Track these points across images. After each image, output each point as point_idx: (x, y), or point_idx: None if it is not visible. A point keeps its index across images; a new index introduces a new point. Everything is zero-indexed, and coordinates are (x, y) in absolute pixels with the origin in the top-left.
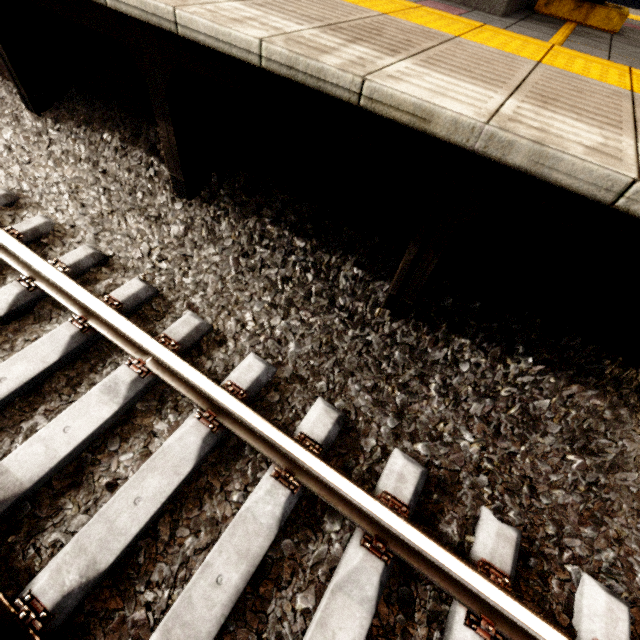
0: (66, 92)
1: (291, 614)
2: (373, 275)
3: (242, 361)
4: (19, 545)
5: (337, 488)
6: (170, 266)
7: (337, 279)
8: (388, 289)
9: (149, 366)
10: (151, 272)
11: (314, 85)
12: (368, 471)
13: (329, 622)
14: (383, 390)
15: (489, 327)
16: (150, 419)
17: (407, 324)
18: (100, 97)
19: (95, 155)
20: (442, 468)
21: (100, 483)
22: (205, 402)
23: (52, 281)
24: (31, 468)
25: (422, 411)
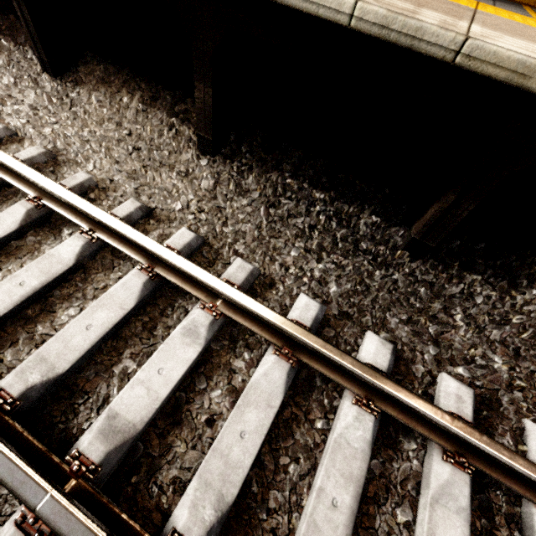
0: (80, 58)
1: (396, 527)
2: (388, 222)
3: (296, 301)
4: (142, 484)
5: (424, 412)
6: (209, 217)
7: (357, 226)
8: (403, 234)
9: (221, 309)
10: (194, 223)
11: (406, 44)
12: (424, 394)
13: (436, 532)
14: (418, 322)
15: (493, 264)
16: (226, 357)
17: (424, 264)
18: (113, 63)
19: (117, 116)
20: (484, 388)
21: (199, 420)
22: (279, 340)
23: (120, 232)
24: (138, 410)
25: (452, 339)
